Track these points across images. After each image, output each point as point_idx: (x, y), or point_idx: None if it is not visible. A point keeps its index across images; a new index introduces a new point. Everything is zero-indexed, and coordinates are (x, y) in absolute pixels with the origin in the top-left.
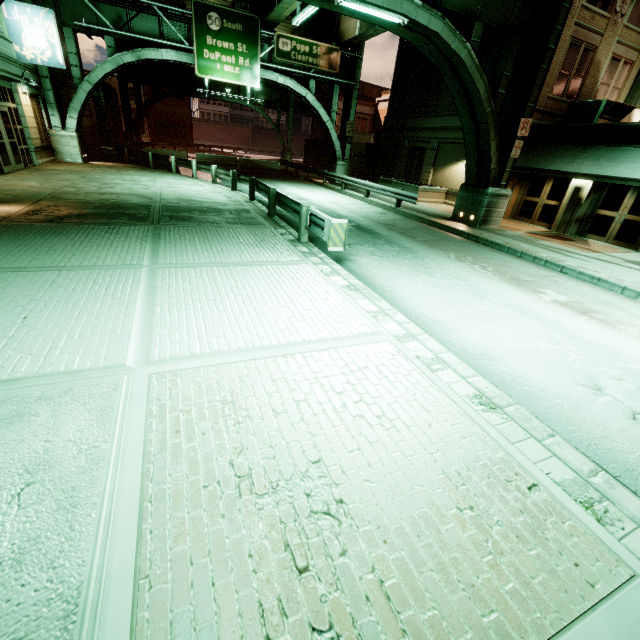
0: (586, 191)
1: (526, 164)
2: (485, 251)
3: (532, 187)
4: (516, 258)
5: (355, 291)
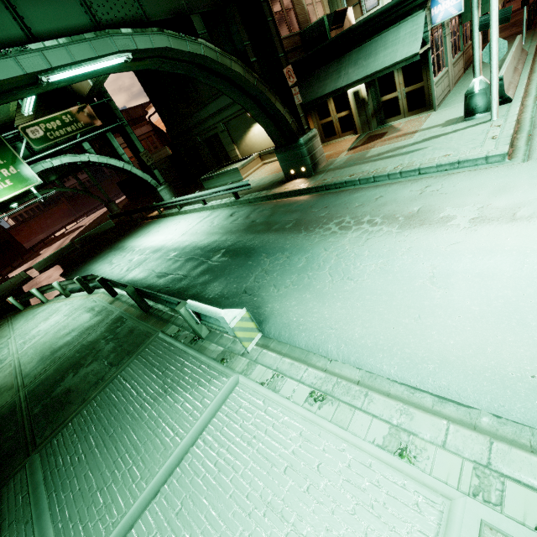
0: (363, 91)
1: (306, 99)
2: (348, 198)
3: (320, 112)
4: (377, 187)
5: (329, 401)
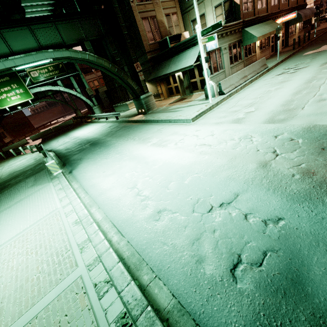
0: (181, 76)
1: (155, 76)
2: (142, 128)
3: (167, 82)
4: (153, 125)
5: (61, 189)
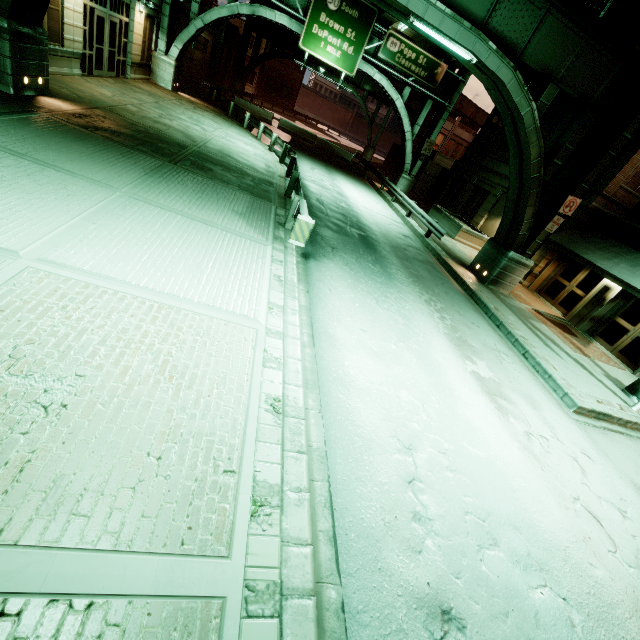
0: (613, 293)
1: (567, 244)
2: (465, 307)
3: (568, 269)
4: (490, 325)
5: (281, 283)
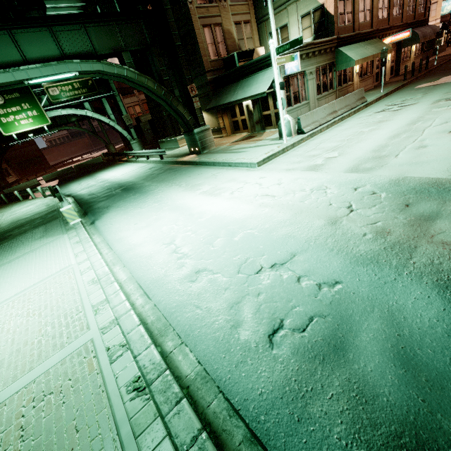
0: (251, 106)
1: (216, 104)
2: (193, 171)
3: (231, 113)
4: (208, 168)
5: (79, 243)
